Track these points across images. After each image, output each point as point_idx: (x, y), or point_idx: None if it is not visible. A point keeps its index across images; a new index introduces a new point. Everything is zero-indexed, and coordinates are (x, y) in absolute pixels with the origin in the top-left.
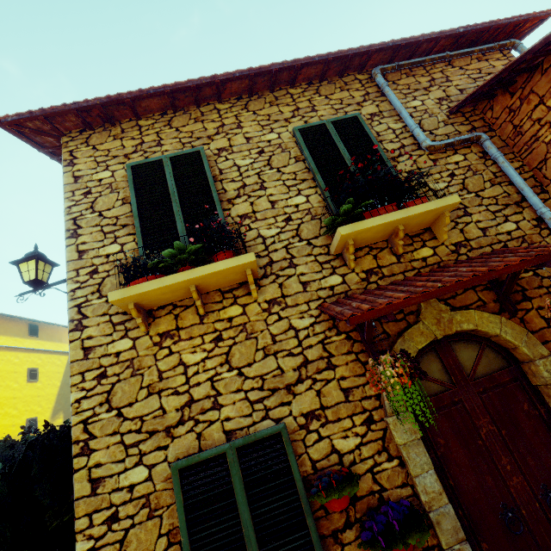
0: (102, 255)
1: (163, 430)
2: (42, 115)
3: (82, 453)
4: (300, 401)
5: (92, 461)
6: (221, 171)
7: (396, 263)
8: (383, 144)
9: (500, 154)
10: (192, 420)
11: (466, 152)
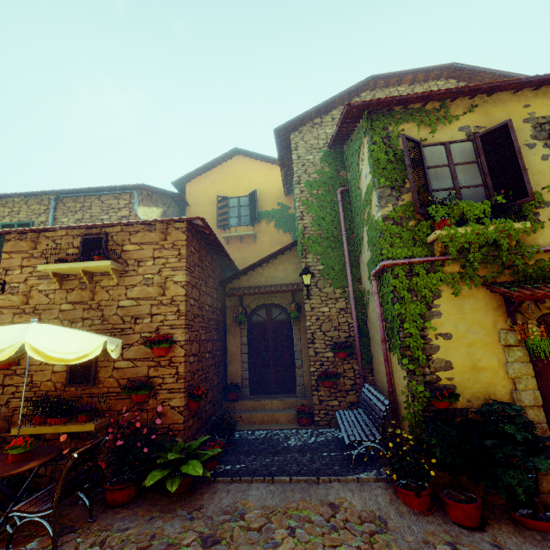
0: None
1: None
2: None
3: None
4: None
5: None
6: None
7: None
8: None
9: None
10: None
11: None
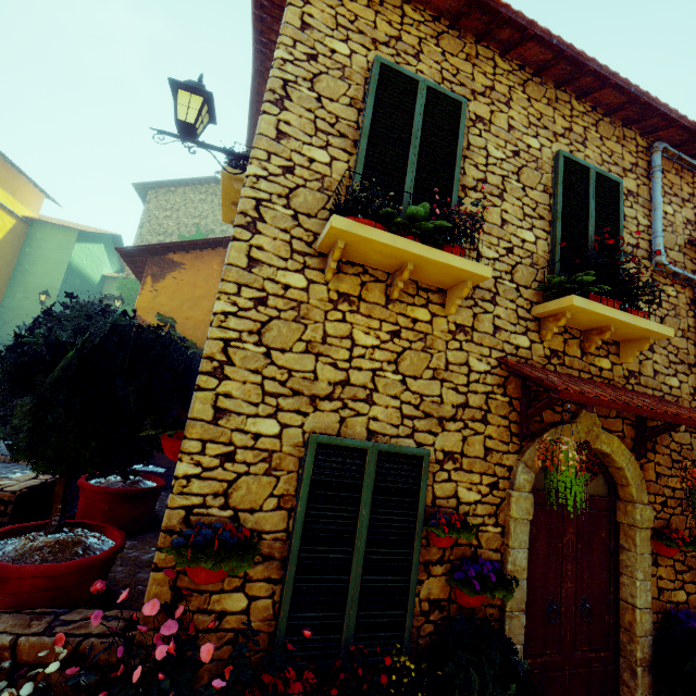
0: (305, 155)
1: (308, 396)
2: None
3: (213, 373)
4: (445, 438)
5: (223, 388)
6: (469, 146)
7: (578, 359)
8: (624, 231)
9: None
10: (341, 402)
11: (680, 291)
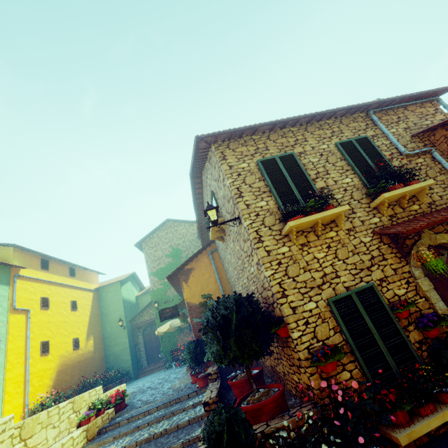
0: (258, 206)
1: (316, 287)
2: (217, 134)
3: (282, 296)
4: (374, 274)
5: (288, 300)
6: (304, 165)
7: (403, 212)
8: (382, 152)
9: (443, 159)
10: (328, 282)
11: (424, 157)
